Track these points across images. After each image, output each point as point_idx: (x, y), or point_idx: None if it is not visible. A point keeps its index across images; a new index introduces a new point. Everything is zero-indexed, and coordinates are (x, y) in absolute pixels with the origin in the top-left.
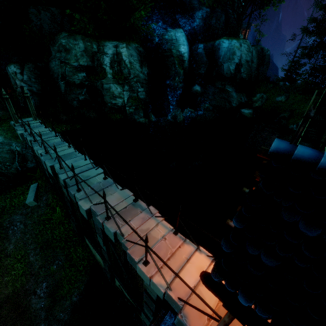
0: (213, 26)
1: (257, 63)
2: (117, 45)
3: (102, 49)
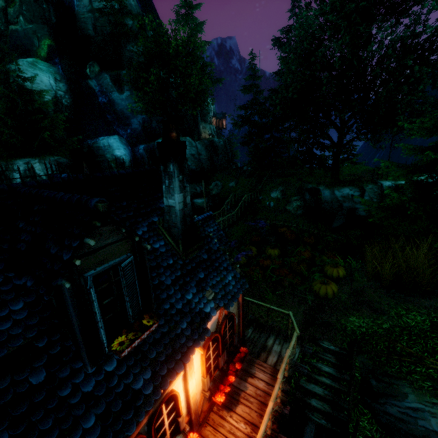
0: (155, 128)
1: (209, 154)
2: (29, 162)
3: (11, 167)
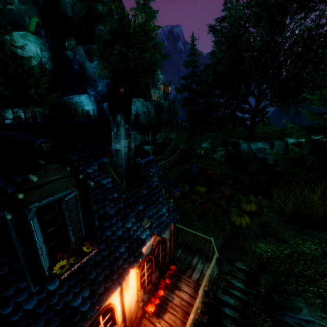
0: None
1: (156, 112)
2: (17, 111)
3: (3, 115)
